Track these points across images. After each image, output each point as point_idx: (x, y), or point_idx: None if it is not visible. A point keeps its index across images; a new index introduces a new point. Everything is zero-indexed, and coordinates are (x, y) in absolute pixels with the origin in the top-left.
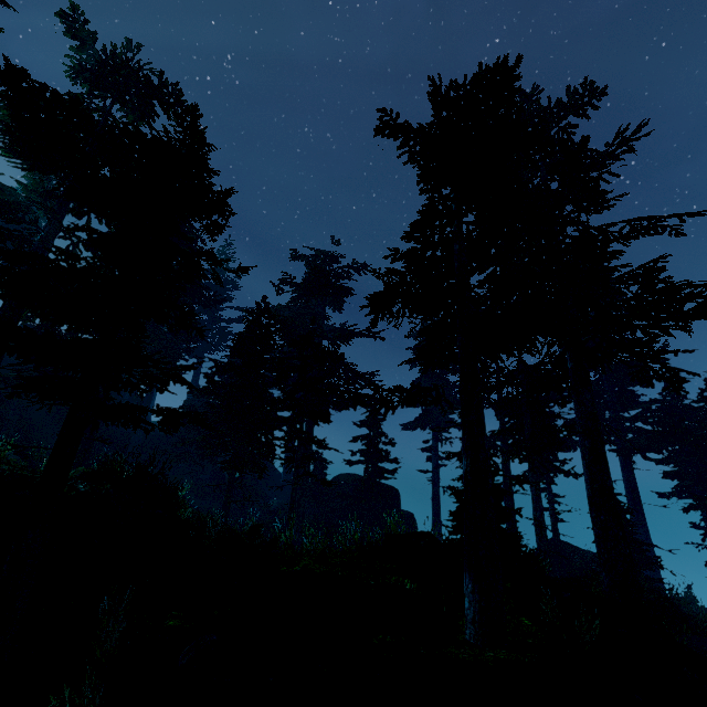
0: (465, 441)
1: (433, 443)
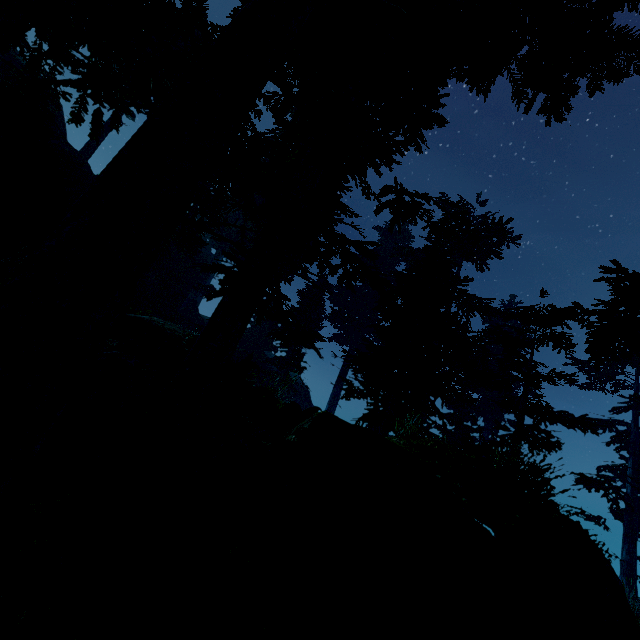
0: None
1: (484, 434)
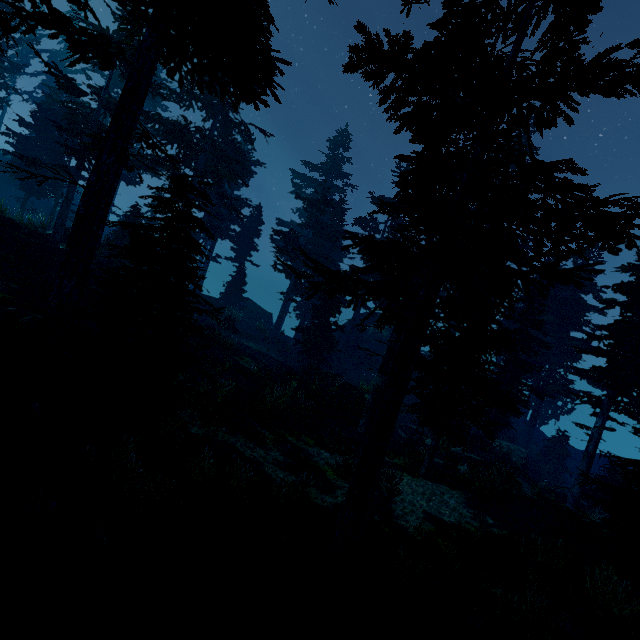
0: (67, 189)
1: None
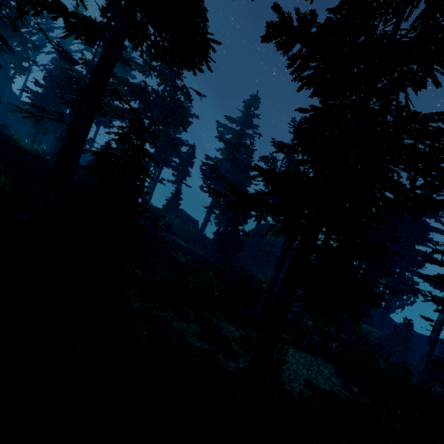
0: (62, 128)
1: None
